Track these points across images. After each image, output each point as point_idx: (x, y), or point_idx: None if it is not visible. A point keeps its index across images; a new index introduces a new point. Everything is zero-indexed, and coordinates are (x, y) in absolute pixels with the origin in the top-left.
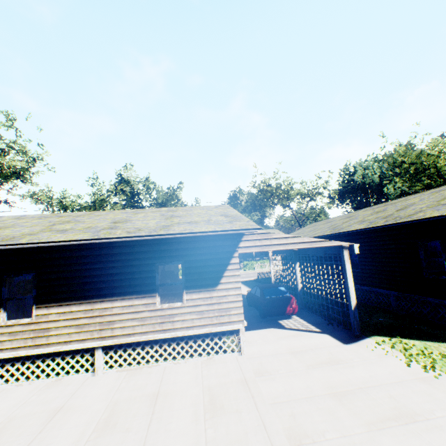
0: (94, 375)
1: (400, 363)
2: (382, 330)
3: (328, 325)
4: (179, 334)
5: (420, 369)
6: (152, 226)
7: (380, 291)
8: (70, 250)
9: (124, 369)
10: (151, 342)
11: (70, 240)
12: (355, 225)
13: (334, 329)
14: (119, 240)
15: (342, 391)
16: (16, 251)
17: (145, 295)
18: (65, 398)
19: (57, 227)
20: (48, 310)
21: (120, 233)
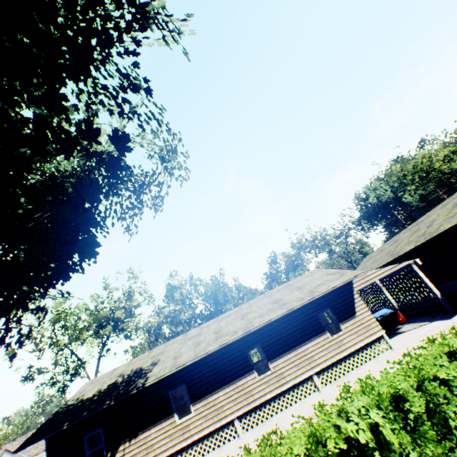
0: (319, 392)
1: None
2: None
3: (432, 317)
4: (351, 349)
5: None
6: (303, 294)
7: (452, 283)
8: (269, 324)
9: (333, 383)
10: (338, 361)
11: (279, 314)
12: (406, 247)
13: (438, 317)
14: (300, 305)
15: None
16: (244, 335)
17: (320, 334)
18: (321, 400)
19: (250, 317)
20: (276, 362)
21: (296, 303)
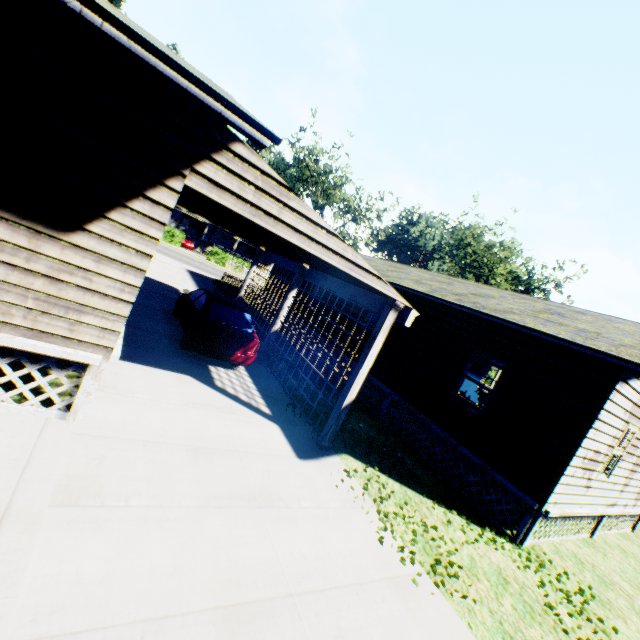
0: None
1: (370, 530)
2: (359, 447)
3: (288, 407)
4: None
5: (395, 554)
6: None
7: (378, 384)
8: None
9: None
10: None
11: None
12: (410, 282)
13: (294, 420)
14: None
15: (249, 604)
16: None
17: None
18: None
19: None
20: None
21: None
